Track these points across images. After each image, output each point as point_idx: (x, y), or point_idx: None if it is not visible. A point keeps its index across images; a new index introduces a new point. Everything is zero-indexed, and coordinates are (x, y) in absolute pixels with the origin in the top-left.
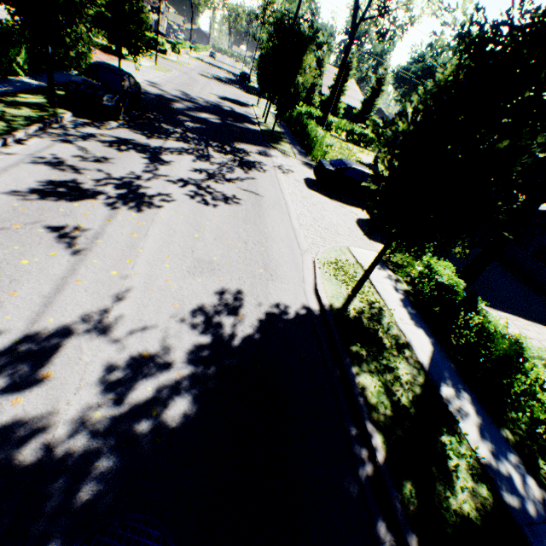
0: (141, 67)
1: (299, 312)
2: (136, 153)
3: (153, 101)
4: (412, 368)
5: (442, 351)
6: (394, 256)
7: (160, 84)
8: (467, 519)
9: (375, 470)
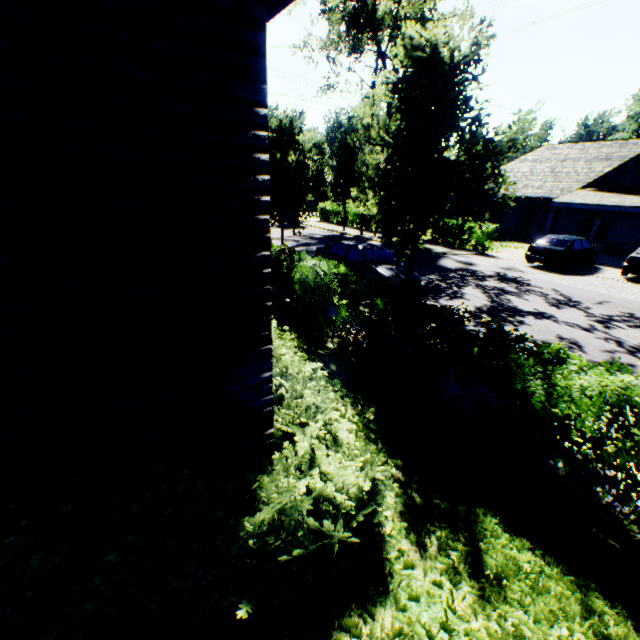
0: None
1: None
2: (526, 319)
3: None
4: None
5: None
6: None
7: None
8: None
9: None
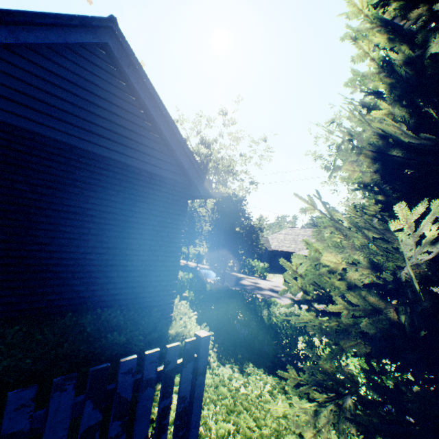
0: None
1: None
2: None
3: None
4: None
5: None
6: None
7: None
8: None
9: None
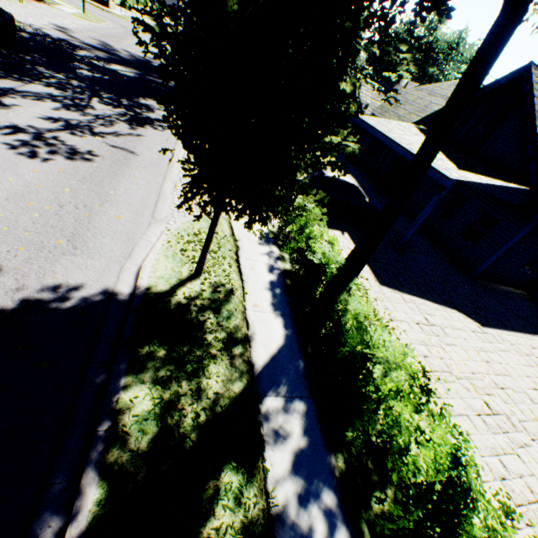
0: (58, 12)
1: (90, 298)
2: None
3: (45, 44)
4: (233, 373)
5: (297, 345)
6: (284, 229)
7: (74, 31)
8: None
9: None
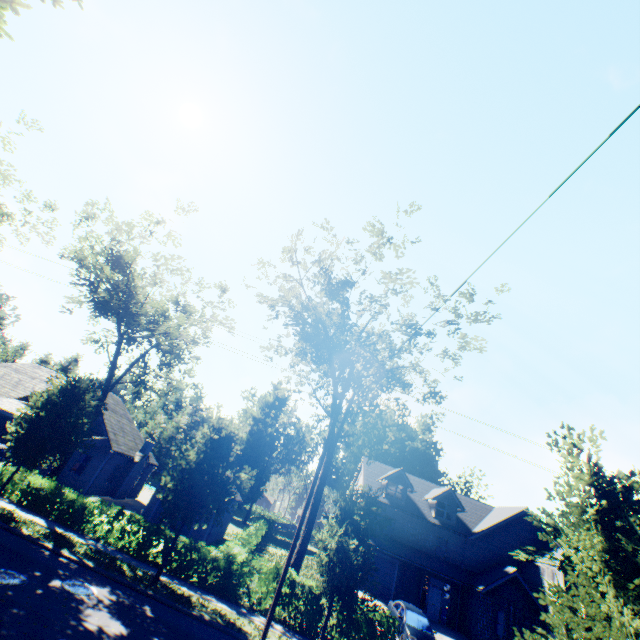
0: None
1: None
2: None
3: None
4: (43, 527)
5: (50, 520)
6: None
7: None
8: (85, 551)
9: (51, 551)
